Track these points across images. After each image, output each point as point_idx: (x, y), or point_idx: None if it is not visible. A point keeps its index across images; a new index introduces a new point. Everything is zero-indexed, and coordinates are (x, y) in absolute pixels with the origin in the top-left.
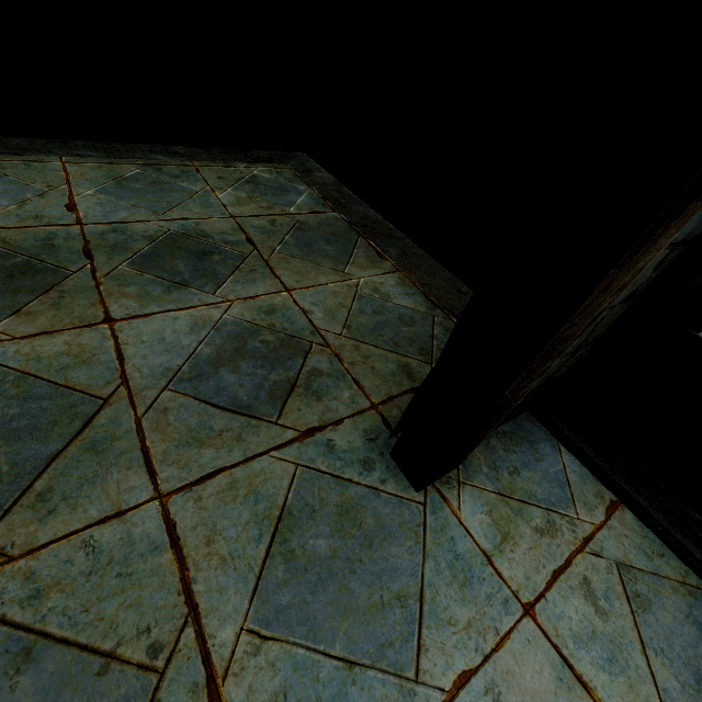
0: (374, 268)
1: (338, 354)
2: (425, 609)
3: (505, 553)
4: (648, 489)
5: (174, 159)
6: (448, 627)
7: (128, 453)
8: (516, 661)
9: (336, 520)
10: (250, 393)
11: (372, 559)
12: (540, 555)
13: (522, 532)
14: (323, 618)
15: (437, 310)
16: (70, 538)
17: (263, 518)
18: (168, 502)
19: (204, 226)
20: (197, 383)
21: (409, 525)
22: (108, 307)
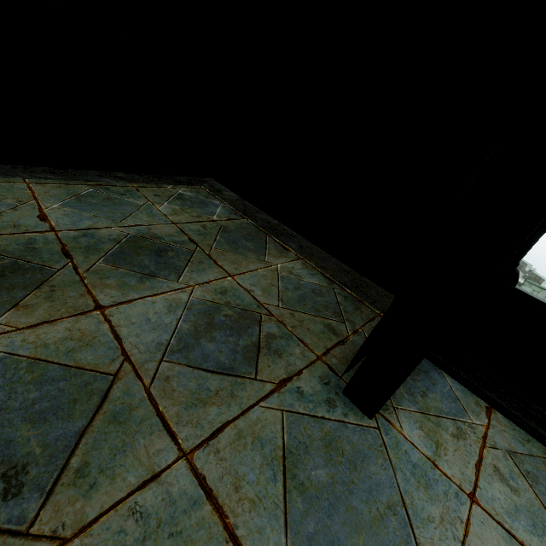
0: (284, 257)
1: (281, 321)
2: (409, 512)
3: (442, 457)
4: (505, 395)
5: (119, 181)
6: (430, 524)
7: (147, 420)
8: (481, 541)
9: (324, 451)
10: (229, 357)
11: (360, 479)
12: (462, 454)
13: (446, 439)
14: (343, 537)
15: (334, 285)
16: (117, 507)
17: (272, 459)
18: (193, 459)
19: (155, 230)
20: (186, 353)
21: (375, 447)
22: (95, 297)
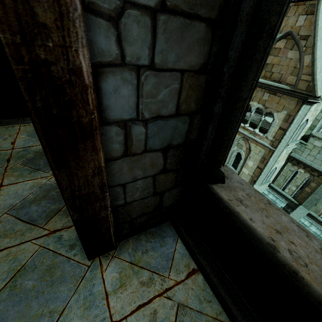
0: None
1: None
2: (60, 319)
3: (117, 293)
4: (211, 263)
5: None
6: None
7: None
8: None
9: (43, 272)
10: (39, 214)
11: (49, 292)
12: (136, 296)
13: (132, 283)
14: (11, 318)
15: None
16: None
17: (12, 270)
18: None
19: None
20: (19, 210)
21: (76, 277)
22: (3, 181)
